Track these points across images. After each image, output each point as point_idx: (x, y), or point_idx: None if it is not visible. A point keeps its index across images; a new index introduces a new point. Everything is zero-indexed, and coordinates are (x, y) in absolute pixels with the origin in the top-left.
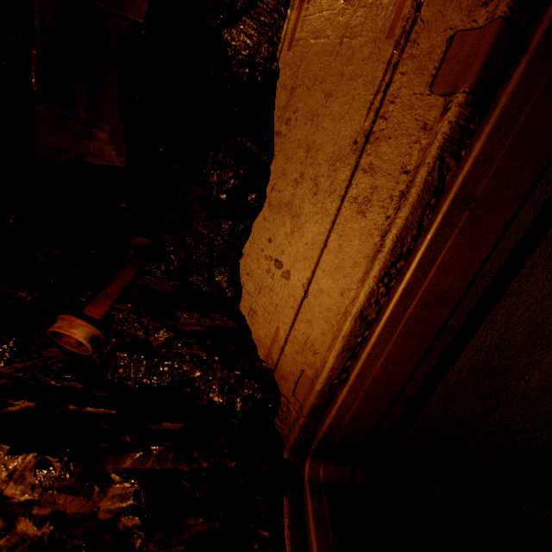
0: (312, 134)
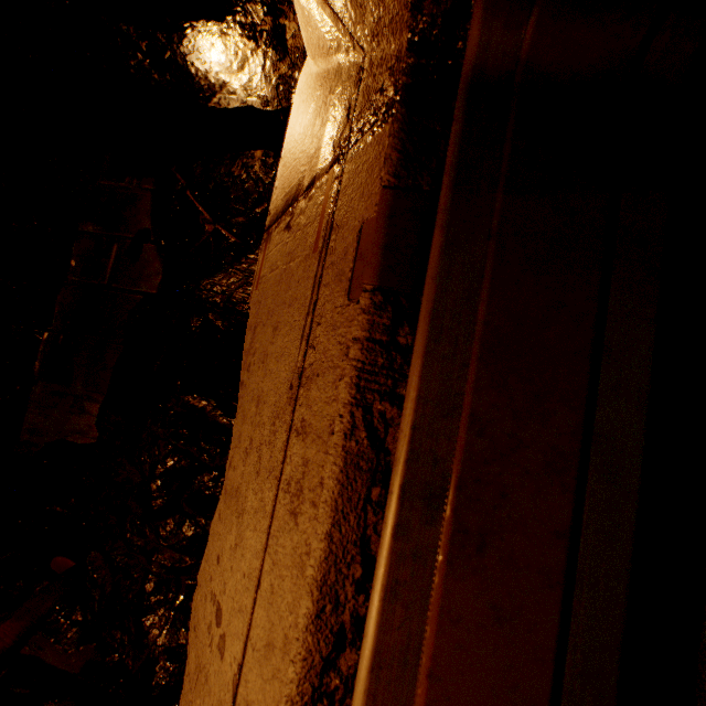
0: (262, 379)
